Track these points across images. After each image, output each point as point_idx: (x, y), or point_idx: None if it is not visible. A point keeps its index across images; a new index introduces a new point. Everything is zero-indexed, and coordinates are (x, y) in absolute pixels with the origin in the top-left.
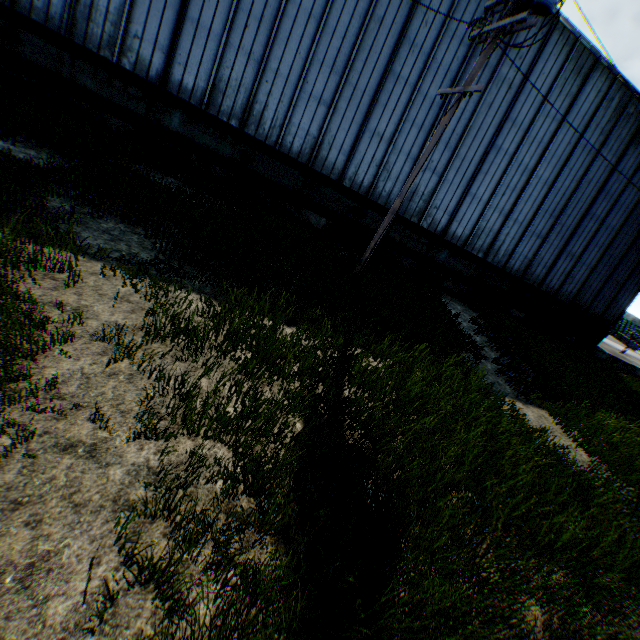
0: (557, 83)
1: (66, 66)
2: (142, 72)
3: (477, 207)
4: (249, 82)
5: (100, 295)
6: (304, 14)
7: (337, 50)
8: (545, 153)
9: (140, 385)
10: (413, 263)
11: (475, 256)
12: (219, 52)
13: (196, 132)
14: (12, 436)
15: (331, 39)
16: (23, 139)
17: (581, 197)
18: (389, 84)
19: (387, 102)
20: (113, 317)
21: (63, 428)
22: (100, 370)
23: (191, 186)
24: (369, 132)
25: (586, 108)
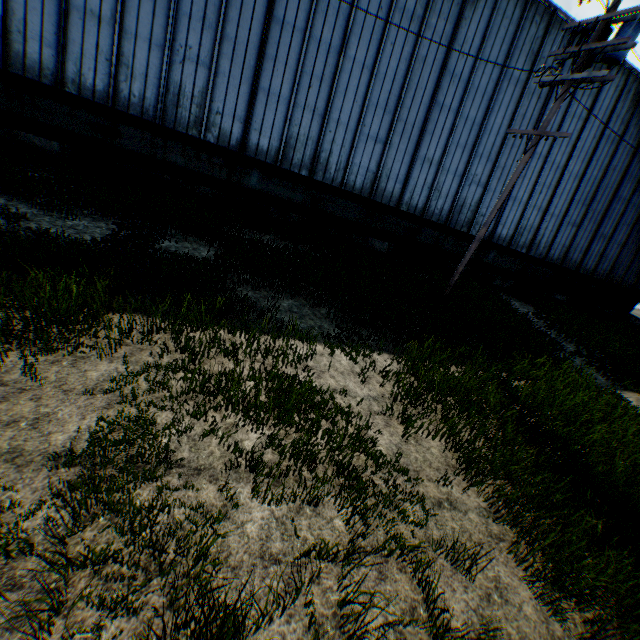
0: (580, 86)
1: (159, 149)
2: (224, 142)
3: (518, 208)
4: (315, 134)
5: (342, 374)
6: (358, 66)
7: (388, 92)
8: (574, 150)
9: (425, 445)
10: (466, 268)
11: (520, 253)
12: (289, 113)
13: (271, 186)
14: (416, 503)
15: (382, 84)
16: (170, 232)
17: (608, 183)
18: (434, 114)
19: (434, 130)
20: (364, 391)
21: (425, 490)
22: (399, 439)
23: (287, 240)
24: (420, 159)
25: (606, 103)
